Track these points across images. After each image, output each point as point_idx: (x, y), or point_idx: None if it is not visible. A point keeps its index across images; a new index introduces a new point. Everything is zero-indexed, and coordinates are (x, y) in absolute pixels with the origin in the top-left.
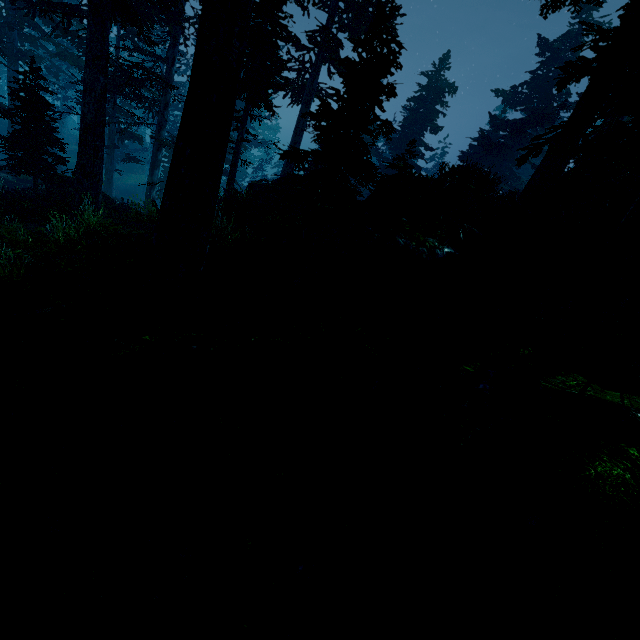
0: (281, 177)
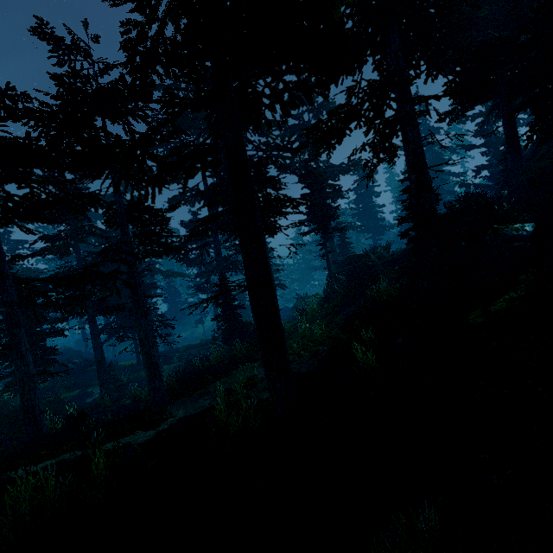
0: (340, 262)
